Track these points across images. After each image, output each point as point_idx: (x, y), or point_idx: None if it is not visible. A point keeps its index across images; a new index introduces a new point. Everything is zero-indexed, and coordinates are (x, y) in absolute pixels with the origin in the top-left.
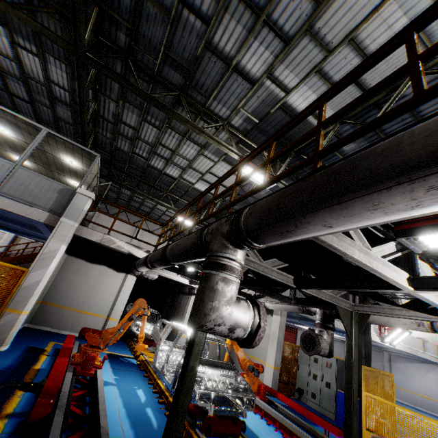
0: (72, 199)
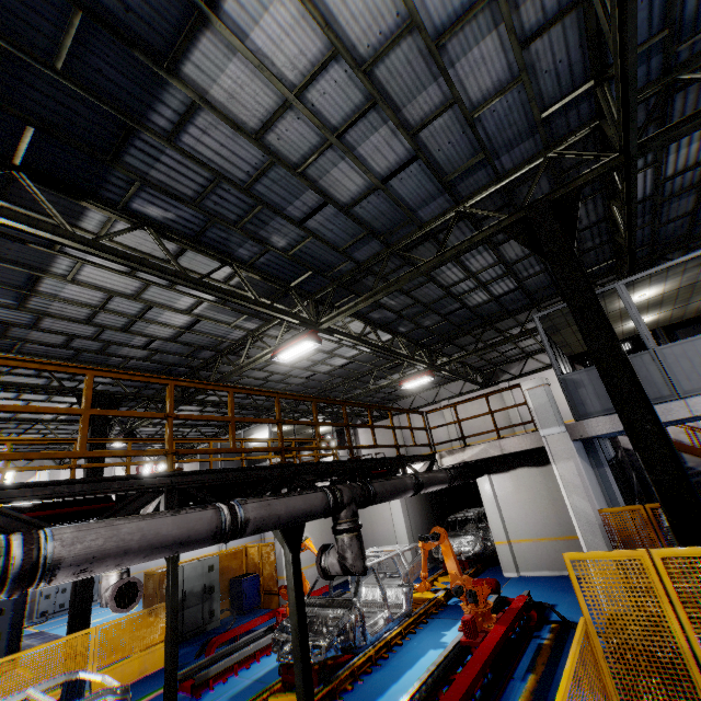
0: None
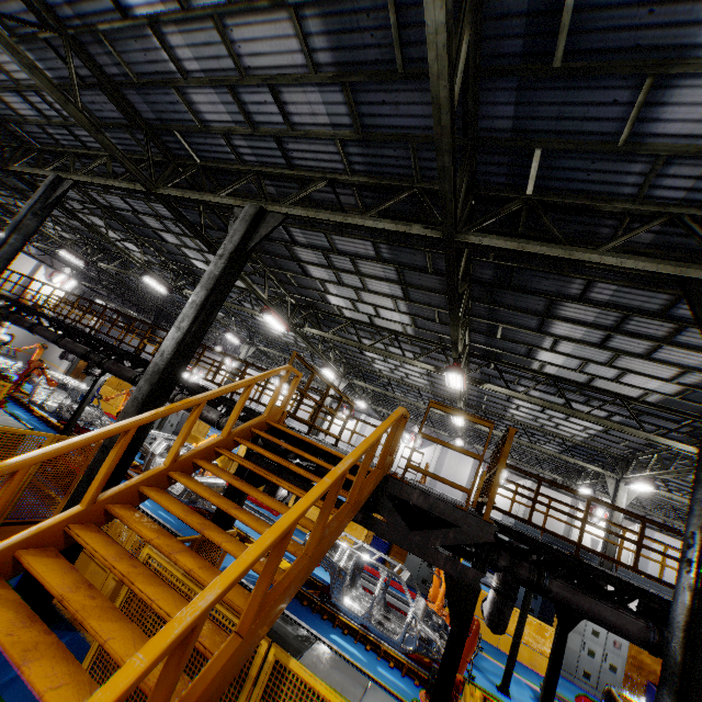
0: None
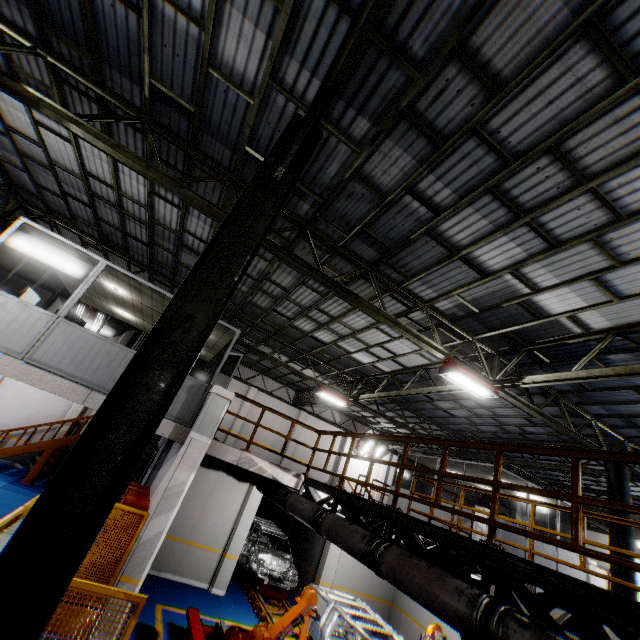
0: (206, 402)
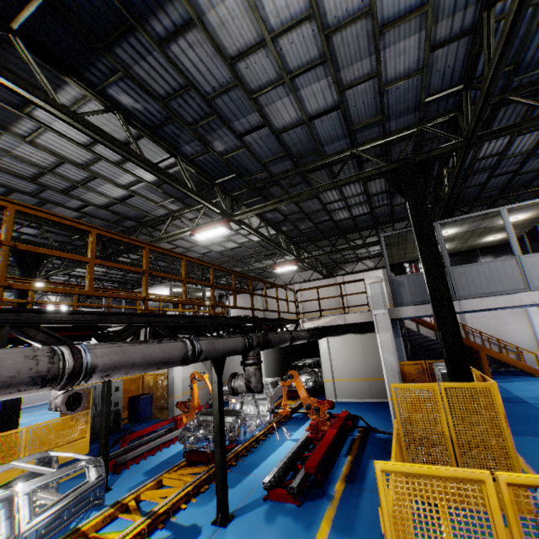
0: None
